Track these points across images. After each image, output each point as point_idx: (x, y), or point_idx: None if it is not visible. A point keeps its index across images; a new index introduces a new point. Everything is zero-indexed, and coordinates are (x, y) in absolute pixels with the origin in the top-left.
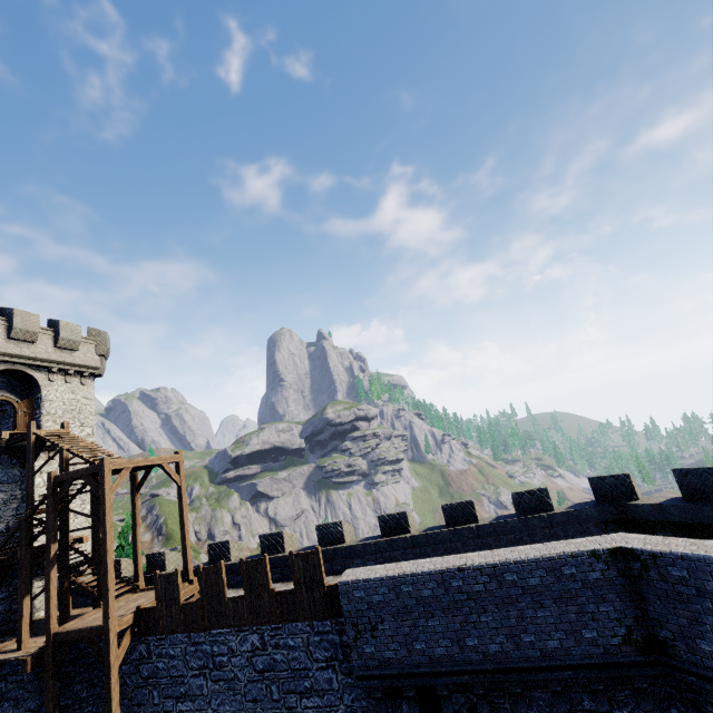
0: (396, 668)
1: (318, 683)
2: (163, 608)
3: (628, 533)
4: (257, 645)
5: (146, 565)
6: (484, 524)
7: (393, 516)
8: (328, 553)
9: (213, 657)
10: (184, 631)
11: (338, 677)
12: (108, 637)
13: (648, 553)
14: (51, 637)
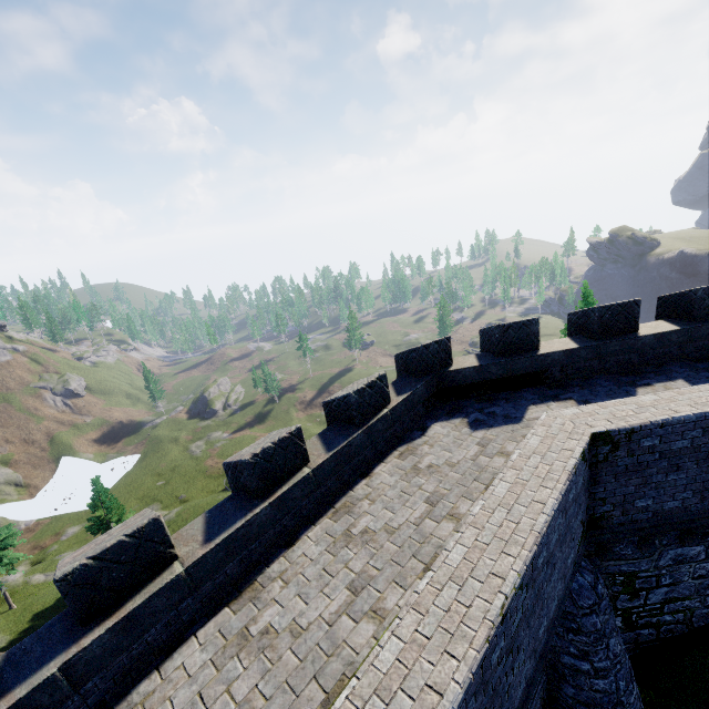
0: None
1: None
2: None
3: (442, 402)
4: None
5: None
6: (324, 461)
7: (120, 548)
8: None
9: None
10: None
11: None
12: None
13: (627, 431)
14: None
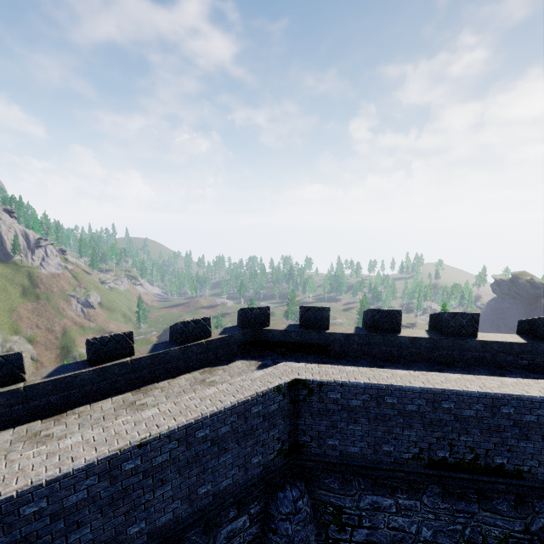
0: None
1: None
2: None
3: (257, 350)
4: None
5: None
6: (142, 357)
7: None
8: None
9: None
10: None
11: None
12: None
13: (318, 382)
14: None
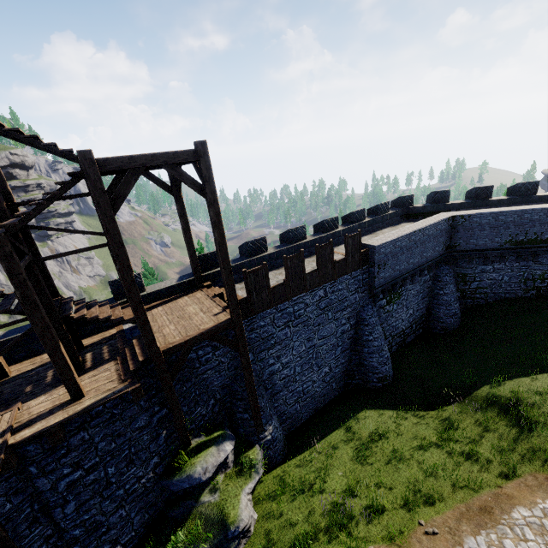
0: (390, 279)
1: (350, 302)
2: (253, 297)
3: (406, 219)
4: (322, 296)
5: (113, 292)
6: (370, 220)
7: (332, 219)
8: (301, 246)
9: (294, 314)
10: (273, 306)
11: (359, 295)
12: (241, 325)
13: (464, 215)
14: (162, 356)
